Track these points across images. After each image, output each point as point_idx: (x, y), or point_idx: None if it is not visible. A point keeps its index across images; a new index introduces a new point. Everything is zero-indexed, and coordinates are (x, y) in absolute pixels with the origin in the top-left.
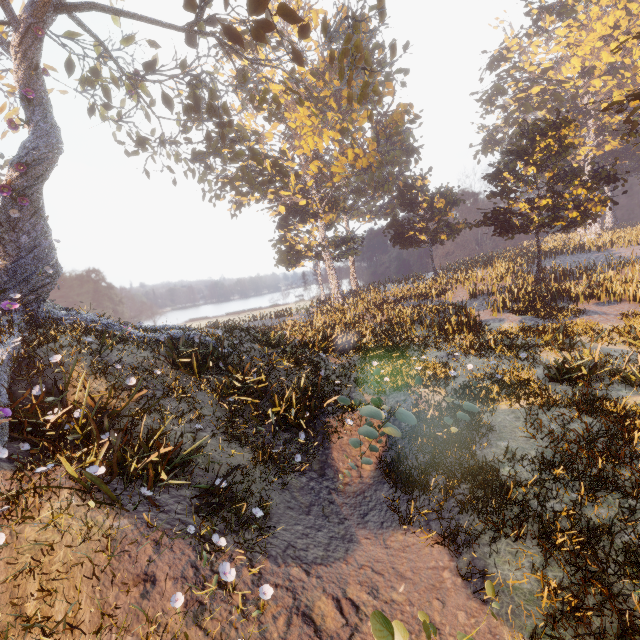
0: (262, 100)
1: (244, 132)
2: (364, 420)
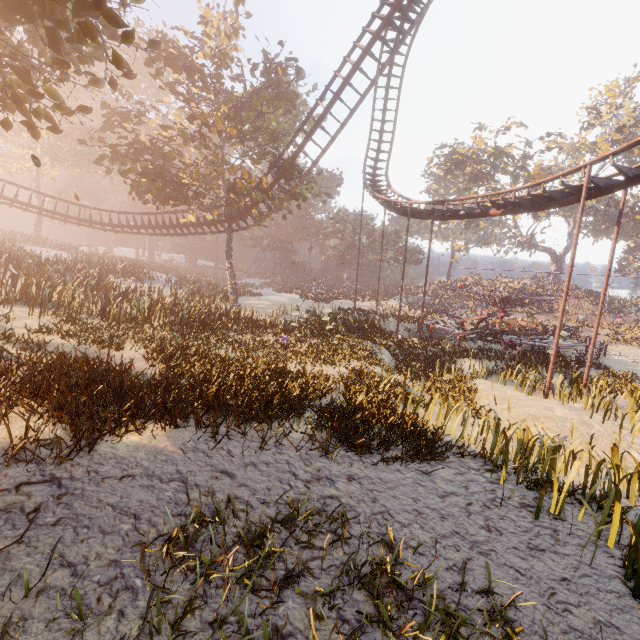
0: (636, 228)
1: (624, 225)
2: (633, 316)
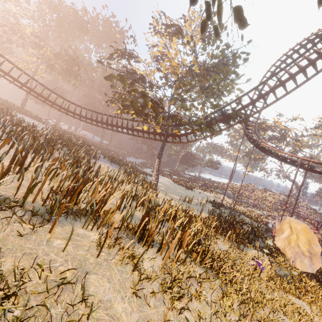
0: None
1: None
2: None
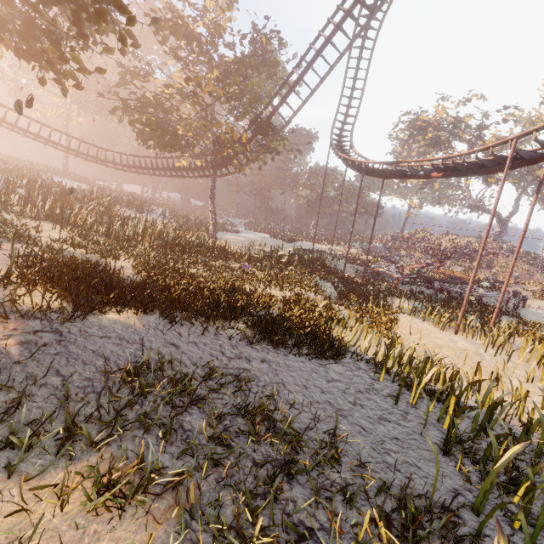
0: None
1: None
2: None
